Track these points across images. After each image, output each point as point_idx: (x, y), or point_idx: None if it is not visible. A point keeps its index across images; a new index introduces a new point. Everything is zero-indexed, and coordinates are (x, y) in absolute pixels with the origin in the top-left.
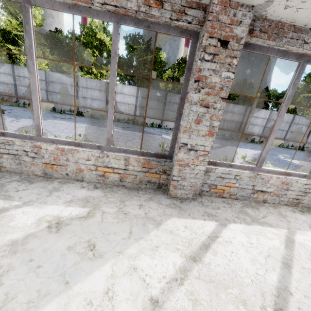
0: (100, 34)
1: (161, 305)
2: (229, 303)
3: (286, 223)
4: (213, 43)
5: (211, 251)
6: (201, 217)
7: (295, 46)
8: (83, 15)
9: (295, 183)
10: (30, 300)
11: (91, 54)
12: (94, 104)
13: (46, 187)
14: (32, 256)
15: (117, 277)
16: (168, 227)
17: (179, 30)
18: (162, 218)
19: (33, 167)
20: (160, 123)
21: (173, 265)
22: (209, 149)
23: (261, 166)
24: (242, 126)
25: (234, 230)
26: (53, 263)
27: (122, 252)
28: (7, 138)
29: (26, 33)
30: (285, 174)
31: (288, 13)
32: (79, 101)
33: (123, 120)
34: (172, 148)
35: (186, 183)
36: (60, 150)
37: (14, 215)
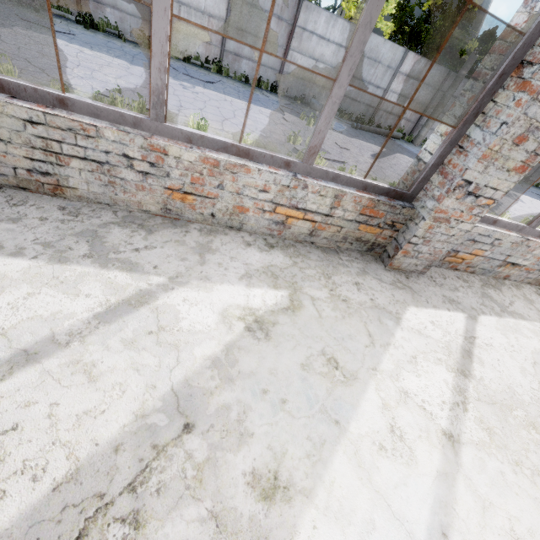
0: None
1: (457, 439)
2: (520, 429)
3: (536, 313)
4: None
5: (477, 361)
6: (443, 305)
7: None
8: None
9: None
10: (307, 452)
11: None
12: None
13: (185, 243)
14: (261, 384)
15: (392, 407)
16: (411, 323)
17: None
18: (396, 308)
19: (142, 195)
20: (274, 80)
21: (445, 384)
22: (499, 196)
23: (536, 226)
24: (427, 113)
25: (488, 326)
26: (299, 394)
27: (377, 369)
28: (77, 116)
29: None
30: None
31: None
32: None
33: (195, 60)
34: (423, 182)
35: (426, 250)
36: (210, 165)
37: (174, 307)
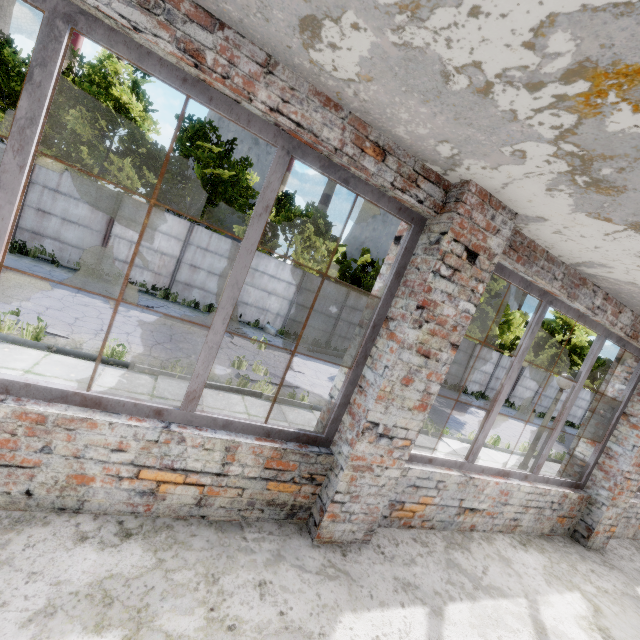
0: (121, 90)
1: None
2: None
3: (517, 580)
4: (457, 251)
5: None
6: (394, 597)
7: (544, 280)
8: (215, 108)
9: (516, 492)
10: None
11: (87, 121)
12: (68, 234)
13: None
14: None
15: None
16: None
17: (396, 205)
18: (321, 622)
19: None
20: None
21: None
22: (414, 435)
23: (474, 461)
24: None
25: (460, 624)
26: None
27: None
28: None
29: (28, 85)
30: (502, 475)
31: (552, 238)
32: (25, 216)
33: (141, 286)
34: (336, 423)
35: (358, 508)
36: (31, 421)
37: None
